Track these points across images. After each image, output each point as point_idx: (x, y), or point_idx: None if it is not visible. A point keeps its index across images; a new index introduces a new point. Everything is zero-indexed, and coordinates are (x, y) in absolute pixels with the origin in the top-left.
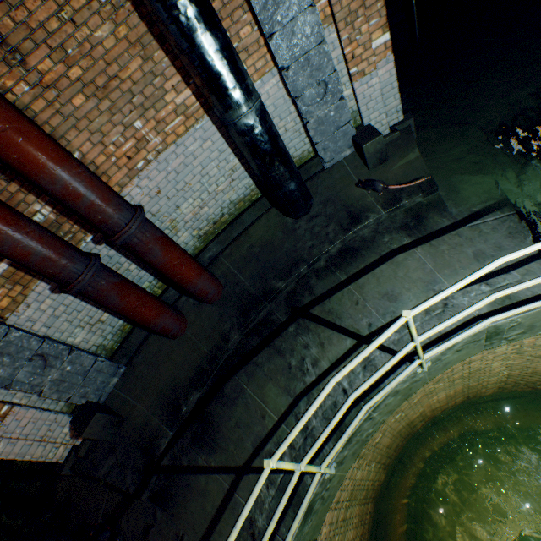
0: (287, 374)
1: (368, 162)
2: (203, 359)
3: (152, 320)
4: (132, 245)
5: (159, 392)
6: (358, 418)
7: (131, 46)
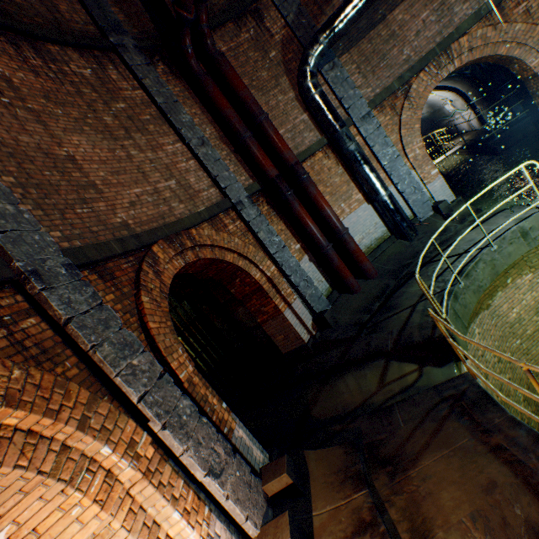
0: (427, 277)
1: (443, 213)
2: (376, 293)
3: (347, 277)
4: (344, 239)
5: (354, 310)
6: (466, 258)
7: (344, 183)
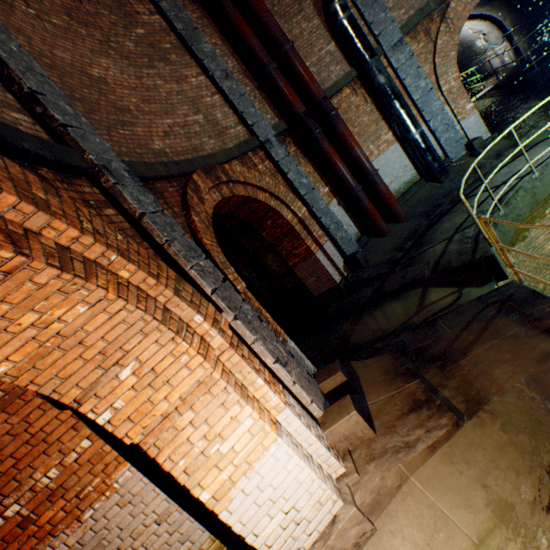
0: (462, 212)
1: (477, 151)
2: (407, 234)
3: (377, 220)
4: (374, 180)
5: (385, 251)
6: (506, 185)
7: (372, 122)
